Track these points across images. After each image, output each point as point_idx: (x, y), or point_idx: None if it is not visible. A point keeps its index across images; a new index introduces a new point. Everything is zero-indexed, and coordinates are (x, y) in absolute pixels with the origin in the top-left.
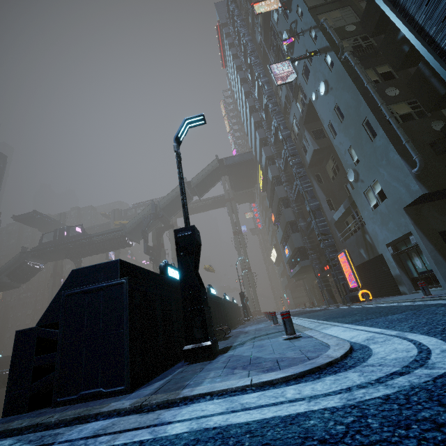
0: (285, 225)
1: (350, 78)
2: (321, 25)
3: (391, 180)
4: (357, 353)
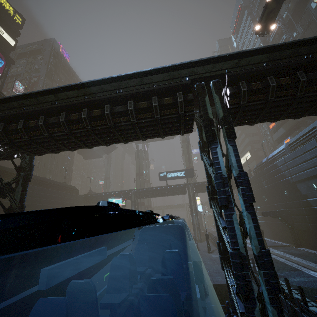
0: (293, 124)
1: None
2: None
3: None
4: None
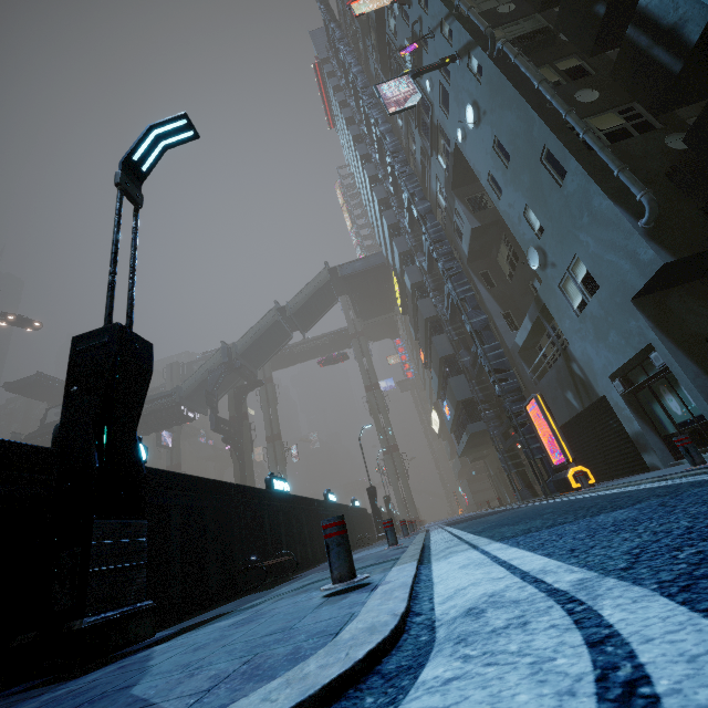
0: (439, 364)
1: (510, 83)
2: (457, 10)
3: (603, 250)
4: None
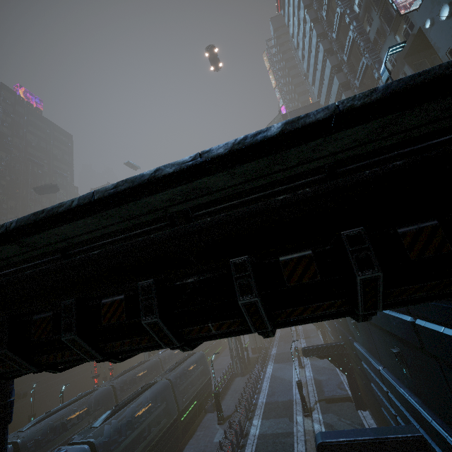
0: None
1: None
2: None
3: None
4: None
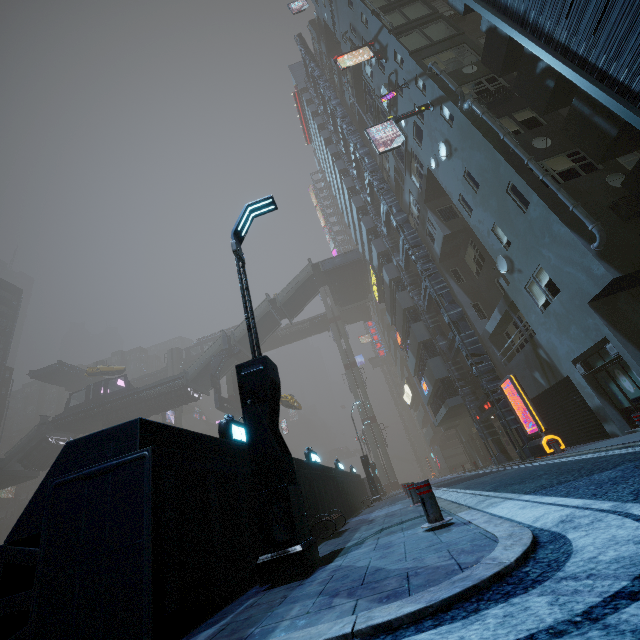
0: (417, 347)
1: (479, 132)
2: (429, 71)
3: (562, 264)
4: (546, 551)
